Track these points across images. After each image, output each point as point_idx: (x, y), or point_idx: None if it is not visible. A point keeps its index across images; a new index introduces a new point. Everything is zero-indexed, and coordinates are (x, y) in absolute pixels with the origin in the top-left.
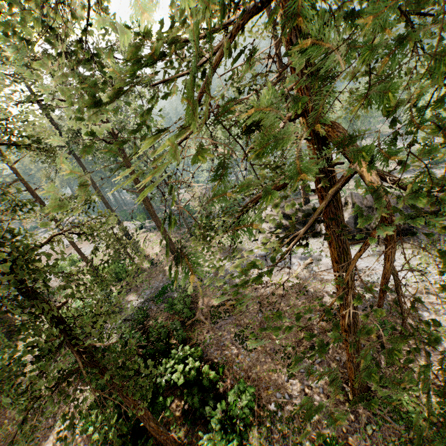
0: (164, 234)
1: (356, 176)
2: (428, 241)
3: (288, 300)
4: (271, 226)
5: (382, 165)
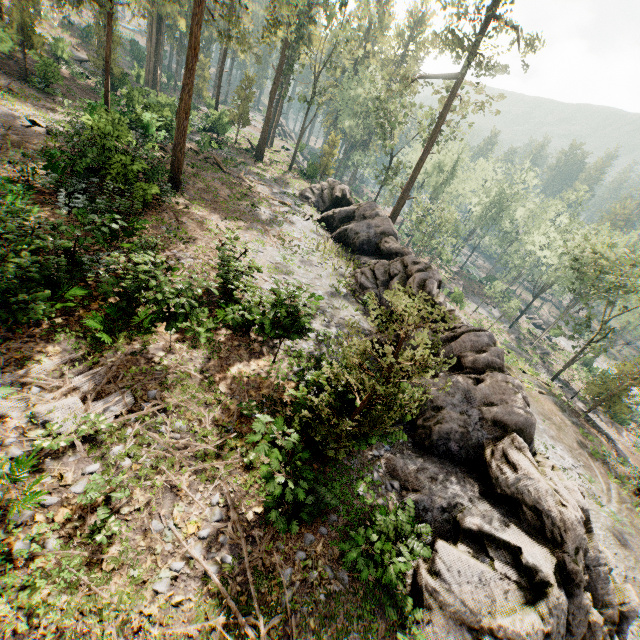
0: (265, 127)
1: (525, 347)
2: (347, 256)
3: (239, 188)
4: (317, 186)
5: (571, 374)
